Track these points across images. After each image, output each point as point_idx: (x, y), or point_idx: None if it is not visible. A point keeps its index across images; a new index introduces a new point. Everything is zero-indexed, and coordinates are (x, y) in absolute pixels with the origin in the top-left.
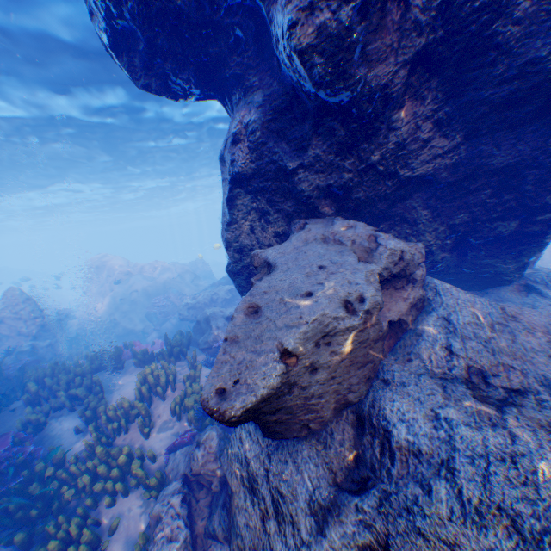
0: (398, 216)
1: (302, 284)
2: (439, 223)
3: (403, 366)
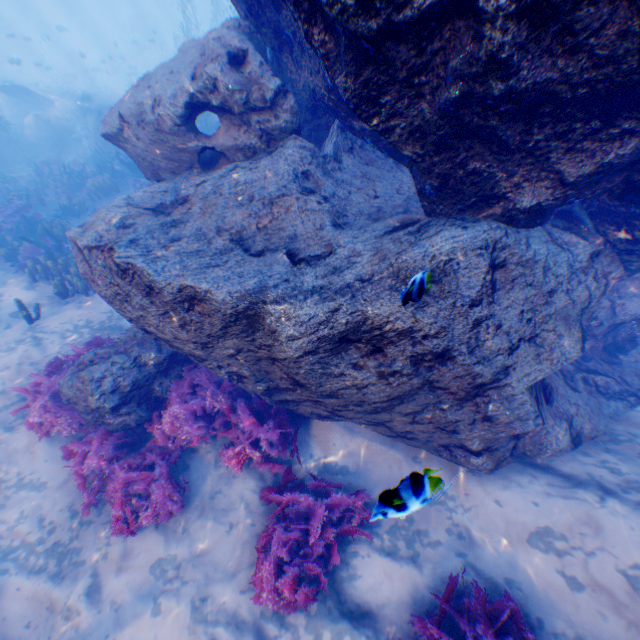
0: (296, 38)
1: (155, 80)
2: (319, 64)
3: (186, 177)
